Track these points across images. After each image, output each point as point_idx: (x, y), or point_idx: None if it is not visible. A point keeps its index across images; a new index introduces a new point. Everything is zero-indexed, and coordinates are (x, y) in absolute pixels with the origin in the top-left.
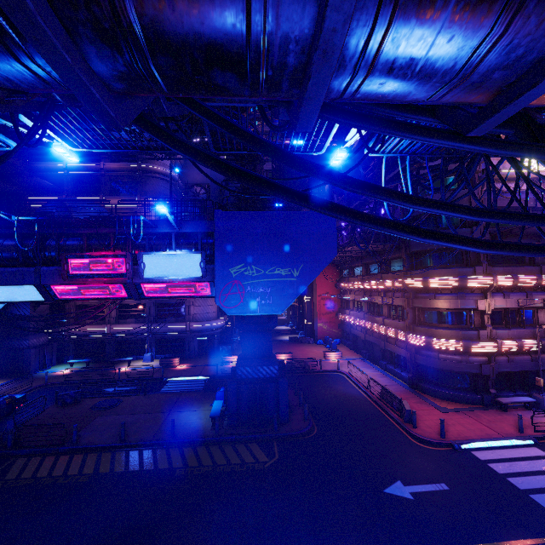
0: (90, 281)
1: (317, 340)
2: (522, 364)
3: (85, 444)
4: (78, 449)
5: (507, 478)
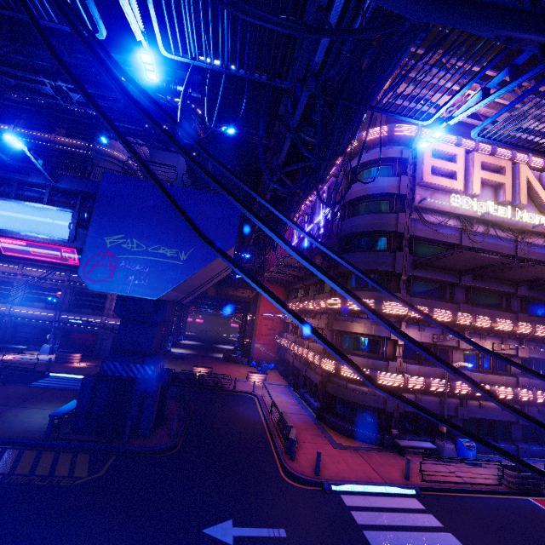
0: None
1: (251, 361)
2: (430, 406)
3: None
4: None
5: (363, 530)
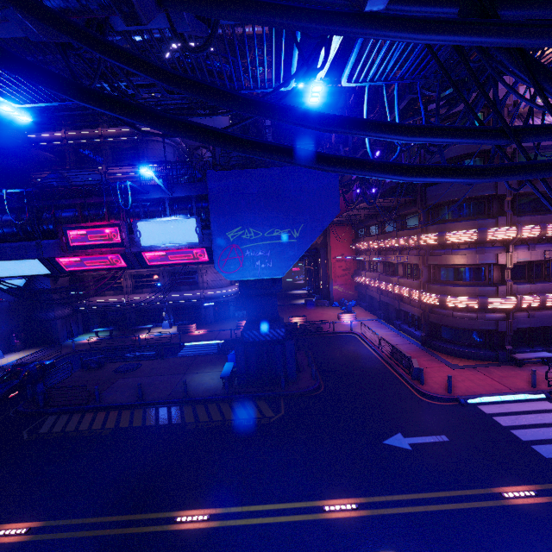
0: (90, 252)
1: (332, 302)
2: (543, 320)
3: (107, 403)
4: (101, 407)
5: (510, 430)
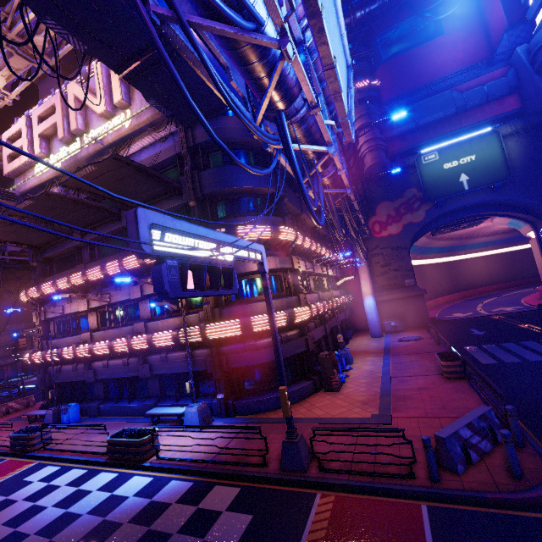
0: None
1: None
2: (68, 375)
3: None
4: None
5: None
